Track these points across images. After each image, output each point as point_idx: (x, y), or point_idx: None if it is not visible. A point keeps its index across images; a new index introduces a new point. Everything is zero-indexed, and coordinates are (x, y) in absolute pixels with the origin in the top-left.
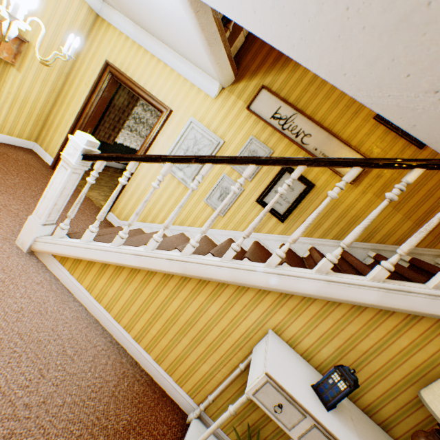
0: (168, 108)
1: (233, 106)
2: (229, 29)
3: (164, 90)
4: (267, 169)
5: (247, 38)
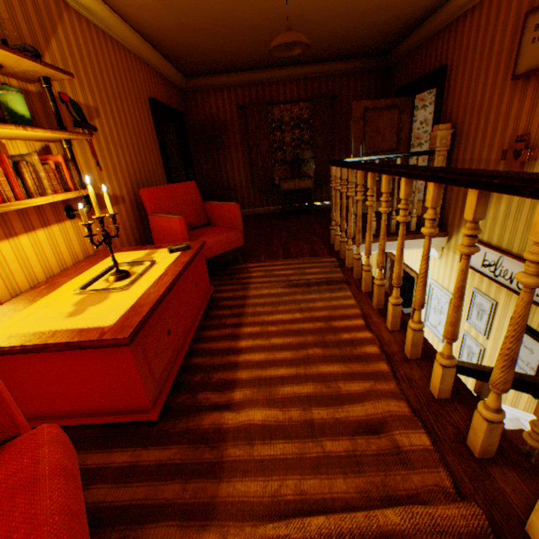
0: (414, 276)
1: (452, 262)
2: (411, 217)
3: (412, 260)
4: (497, 323)
5: (445, 198)
